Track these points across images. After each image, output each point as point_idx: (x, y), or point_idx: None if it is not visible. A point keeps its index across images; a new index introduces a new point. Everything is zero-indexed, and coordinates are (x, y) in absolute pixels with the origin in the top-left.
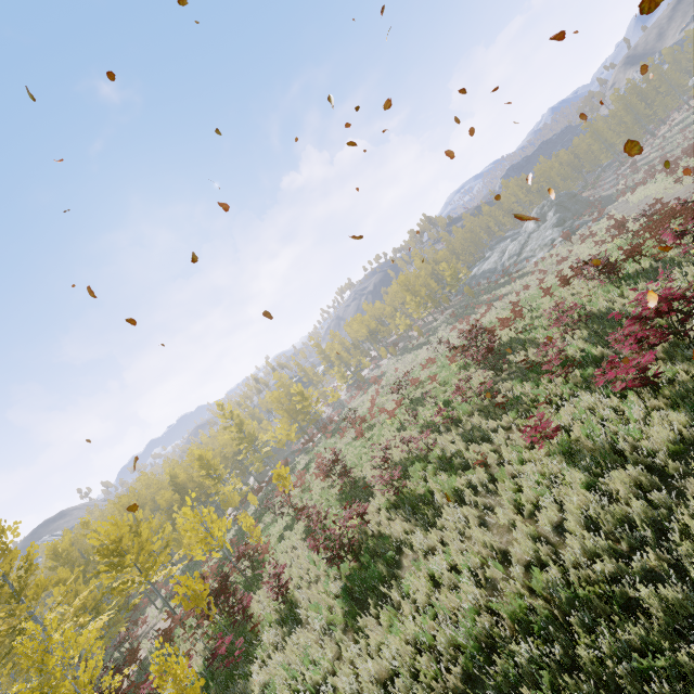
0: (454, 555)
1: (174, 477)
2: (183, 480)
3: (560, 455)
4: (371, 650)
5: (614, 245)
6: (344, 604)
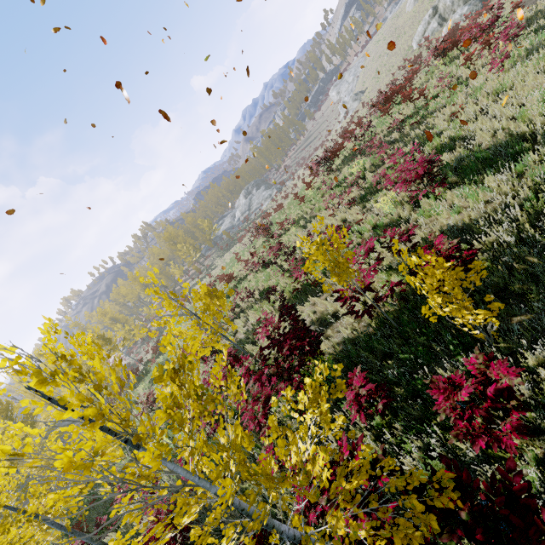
0: None
1: None
2: None
3: (518, 64)
4: None
5: None
6: (492, 175)
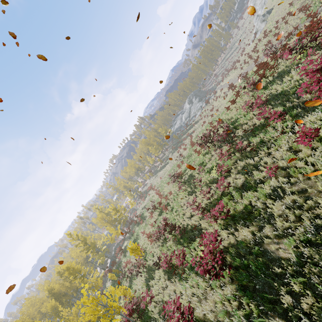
0: (318, 220)
1: (51, 290)
2: (58, 289)
3: None
4: (316, 318)
5: (232, 95)
6: (248, 299)
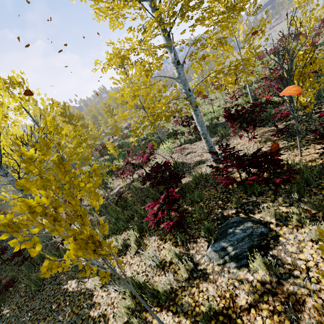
0: None
1: None
2: None
3: None
4: None
5: None
6: None
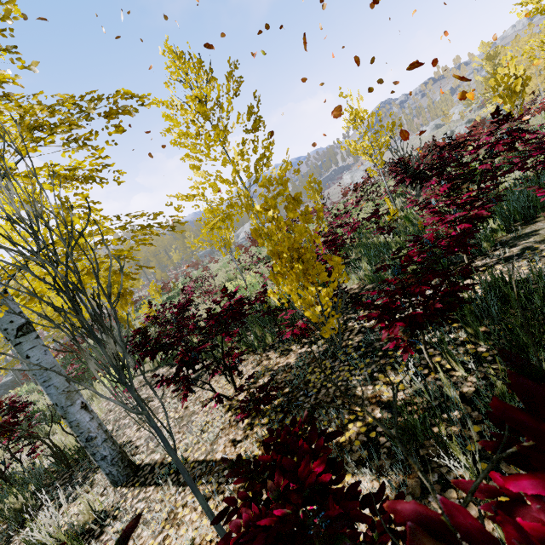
0: None
1: None
2: None
3: None
4: None
5: None
6: None
